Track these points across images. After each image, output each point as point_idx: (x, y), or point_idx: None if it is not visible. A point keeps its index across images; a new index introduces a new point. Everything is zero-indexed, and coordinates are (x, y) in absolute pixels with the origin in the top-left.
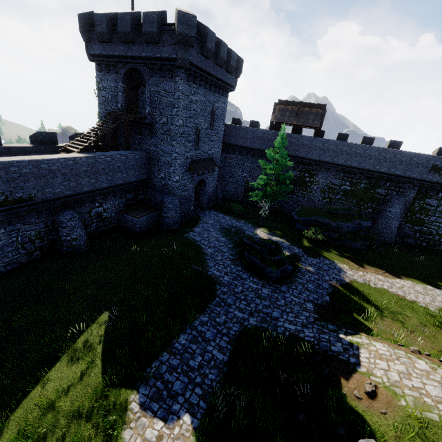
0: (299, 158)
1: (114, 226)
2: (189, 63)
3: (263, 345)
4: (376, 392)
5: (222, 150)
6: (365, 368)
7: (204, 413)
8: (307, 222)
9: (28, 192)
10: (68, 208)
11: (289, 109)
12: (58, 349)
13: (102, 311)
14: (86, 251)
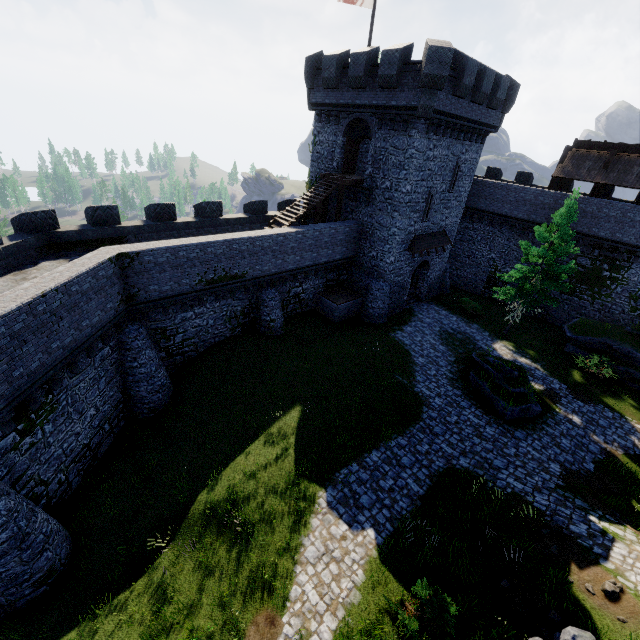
0: (596, 238)
1: (310, 310)
2: (433, 110)
3: (472, 493)
4: (620, 596)
5: (462, 216)
6: (614, 565)
7: (389, 535)
8: (589, 344)
9: (242, 269)
10: (270, 286)
11: (591, 156)
12: (256, 428)
13: (295, 403)
14: (282, 334)
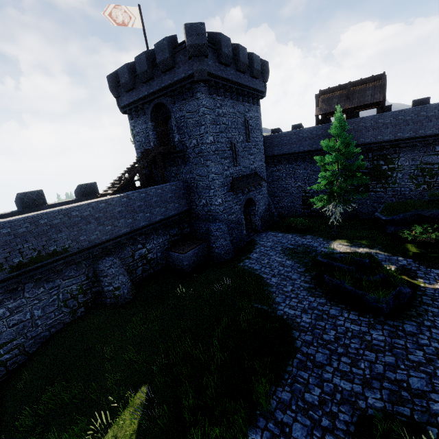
0: (365, 145)
1: (163, 267)
2: (207, 73)
3: None
4: None
5: (267, 164)
6: None
7: None
8: (404, 220)
9: (62, 243)
10: (108, 254)
11: (335, 96)
12: None
13: (139, 386)
14: (131, 300)
